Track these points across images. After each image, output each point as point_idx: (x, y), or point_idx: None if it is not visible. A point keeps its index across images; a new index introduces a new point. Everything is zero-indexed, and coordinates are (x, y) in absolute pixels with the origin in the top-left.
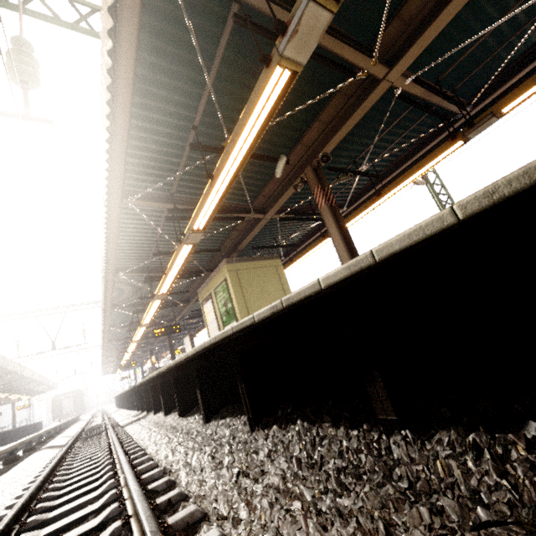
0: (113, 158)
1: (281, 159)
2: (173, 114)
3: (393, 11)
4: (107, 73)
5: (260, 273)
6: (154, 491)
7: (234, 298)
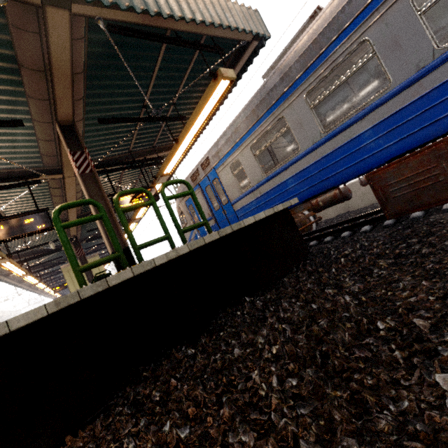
0: None
1: (50, 244)
2: None
3: None
4: None
5: None
6: None
7: (68, 286)
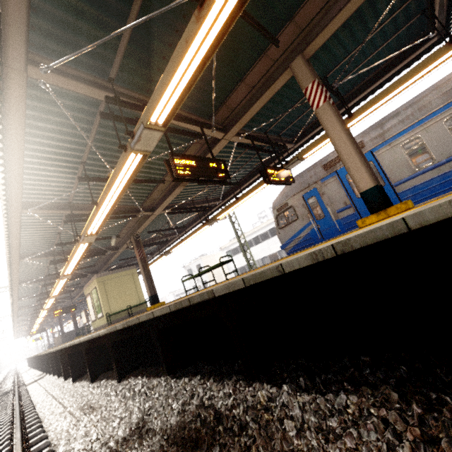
0: (12, 251)
1: (113, 239)
2: (46, 230)
3: (146, 197)
4: (6, 237)
5: (120, 280)
6: (26, 410)
7: (100, 299)
